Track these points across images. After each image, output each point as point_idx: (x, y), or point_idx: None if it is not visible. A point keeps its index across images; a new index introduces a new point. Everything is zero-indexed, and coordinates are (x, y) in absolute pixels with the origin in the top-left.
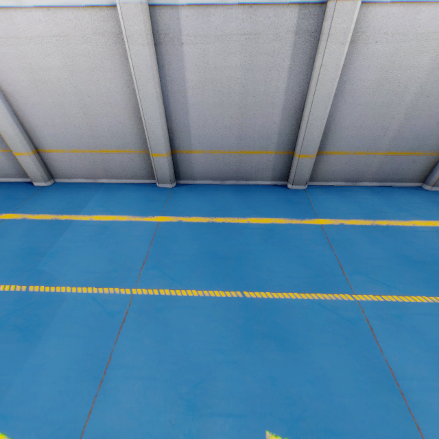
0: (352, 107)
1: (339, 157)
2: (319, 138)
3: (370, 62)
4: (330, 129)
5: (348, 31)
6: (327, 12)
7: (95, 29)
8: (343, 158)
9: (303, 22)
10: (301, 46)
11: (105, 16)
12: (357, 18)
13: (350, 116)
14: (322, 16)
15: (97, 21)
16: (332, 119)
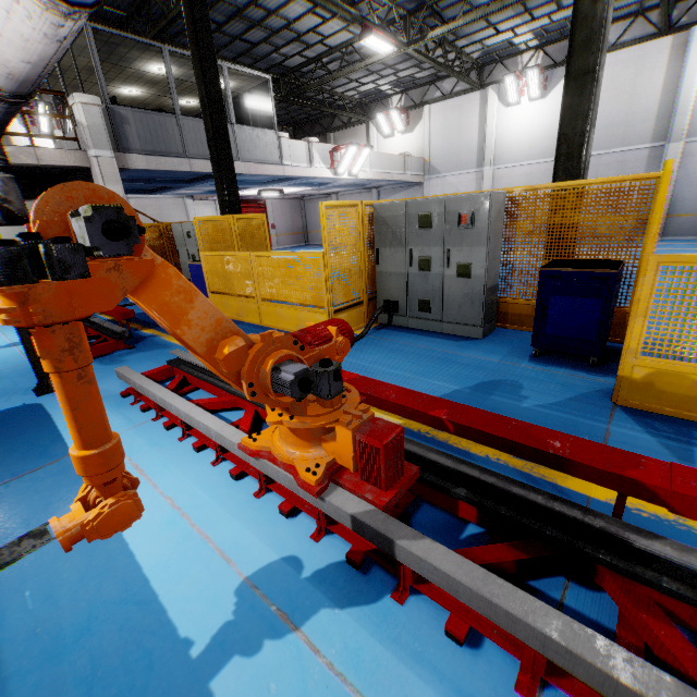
0: (689, 187)
1: (685, 218)
2: (665, 205)
3: (696, 164)
4: (675, 201)
5: (675, 153)
6: (663, 148)
7: (545, 169)
8: (688, 218)
9: (651, 153)
10: (651, 162)
11: (552, 164)
12: (683, 148)
13: (688, 192)
14: (662, 149)
15: (548, 166)
16: (675, 195)
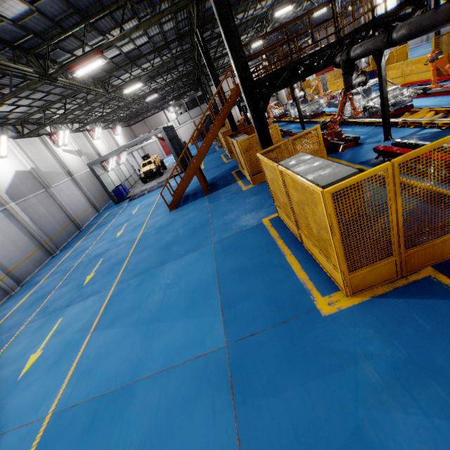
0: None
1: None
2: None
3: None
4: None
5: None
6: None
7: None
8: None
9: None
10: None
11: None
12: None
13: None
14: None
15: None
16: None
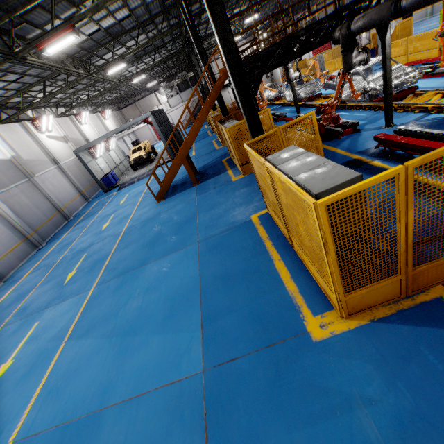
0: None
1: None
2: None
3: None
4: None
5: None
6: None
7: None
8: None
9: None
10: None
11: None
12: None
13: None
14: None
15: None
16: None
